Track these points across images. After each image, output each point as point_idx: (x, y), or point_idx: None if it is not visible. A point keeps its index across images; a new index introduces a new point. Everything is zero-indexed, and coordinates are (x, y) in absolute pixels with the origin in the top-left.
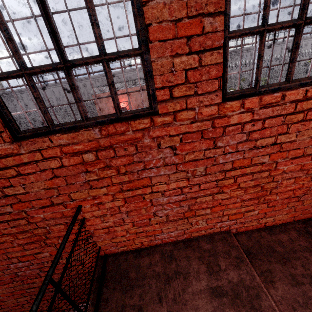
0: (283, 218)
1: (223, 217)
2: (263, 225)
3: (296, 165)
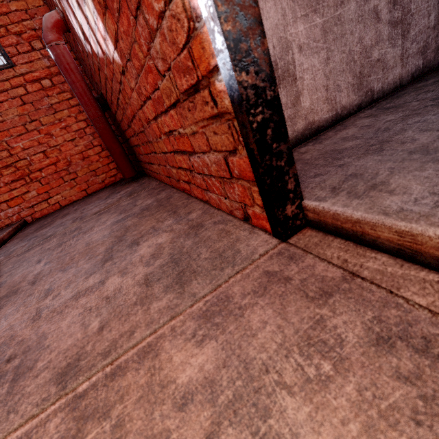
0: (73, 193)
1: (2, 206)
2: (60, 206)
3: (31, 141)
